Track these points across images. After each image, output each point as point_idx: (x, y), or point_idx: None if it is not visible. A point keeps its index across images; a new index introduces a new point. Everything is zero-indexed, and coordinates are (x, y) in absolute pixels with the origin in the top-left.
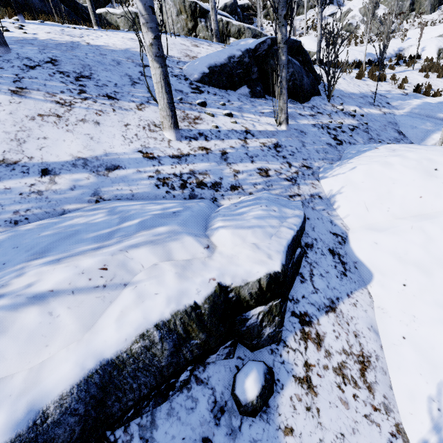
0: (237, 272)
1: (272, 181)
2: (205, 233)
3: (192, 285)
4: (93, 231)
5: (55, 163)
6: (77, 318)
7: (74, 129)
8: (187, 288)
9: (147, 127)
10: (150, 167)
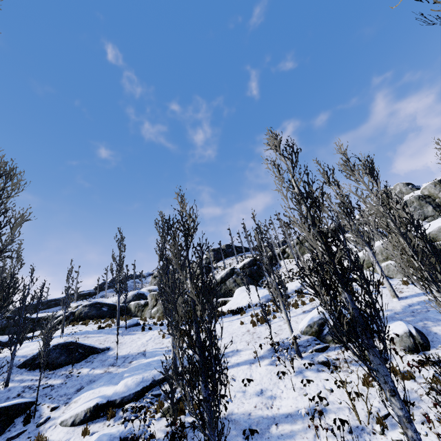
0: None
1: None
2: None
3: None
4: None
5: None
6: None
7: None
8: None
9: None
10: None
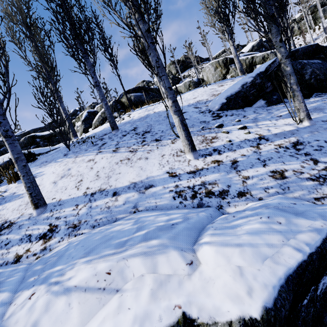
0: (204, 304)
1: (289, 182)
2: (193, 247)
3: (156, 308)
4: (118, 238)
5: (120, 188)
6: (80, 313)
7: (134, 165)
8: (152, 310)
9: (176, 153)
10: (172, 183)
